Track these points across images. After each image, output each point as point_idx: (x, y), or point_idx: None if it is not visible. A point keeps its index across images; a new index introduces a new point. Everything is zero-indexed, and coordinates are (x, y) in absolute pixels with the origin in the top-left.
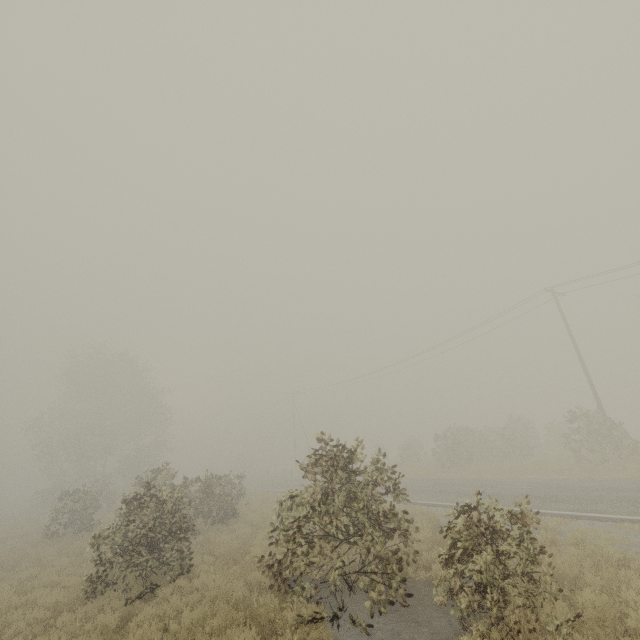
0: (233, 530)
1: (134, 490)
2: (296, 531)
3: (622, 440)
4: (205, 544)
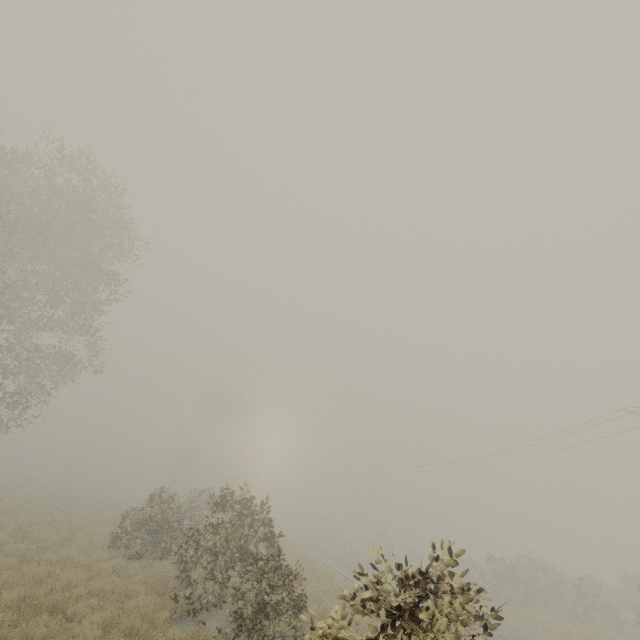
0: None
1: (185, 500)
2: (188, 537)
3: None
4: None
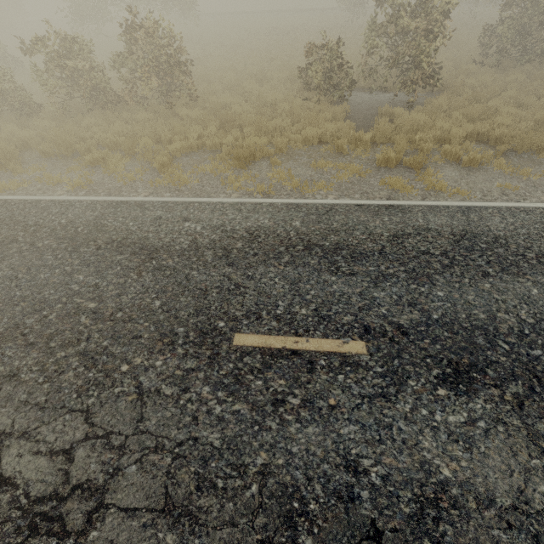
0: None
1: None
2: None
3: None
4: None
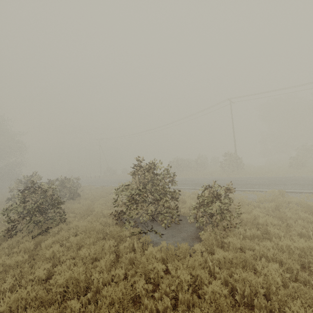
0: (79, 202)
1: (16, 186)
2: (132, 200)
3: (240, 164)
4: (66, 209)
